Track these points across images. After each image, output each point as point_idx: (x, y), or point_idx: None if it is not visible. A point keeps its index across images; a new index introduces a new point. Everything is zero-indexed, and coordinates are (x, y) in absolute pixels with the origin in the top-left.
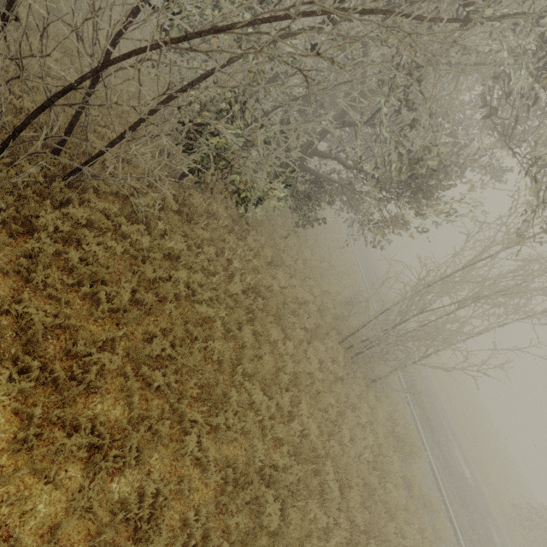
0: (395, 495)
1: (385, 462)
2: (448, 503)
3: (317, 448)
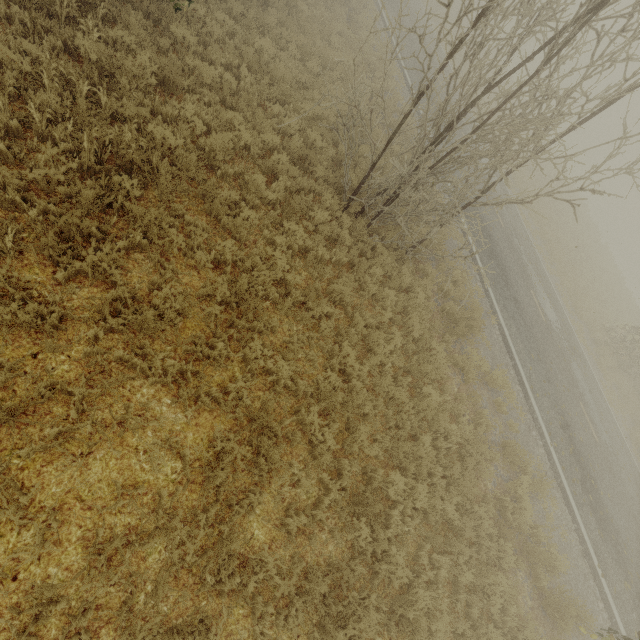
0: (435, 398)
1: (421, 363)
2: (519, 366)
3: (299, 389)
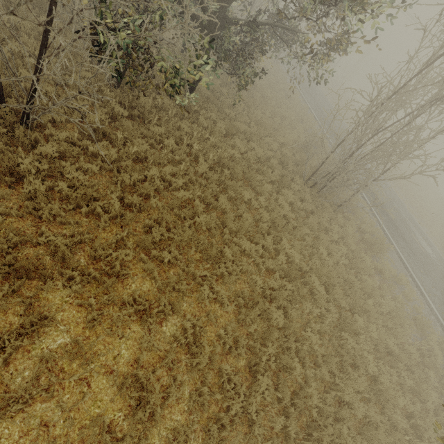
0: (370, 282)
1: (359, 262)
2: (414, 276)
3: (302, 267)
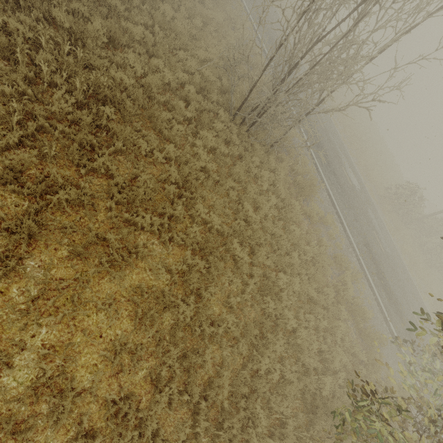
0: (297, 232)
1: (288, 212)
2: (339, 212)
3: (224, 231)
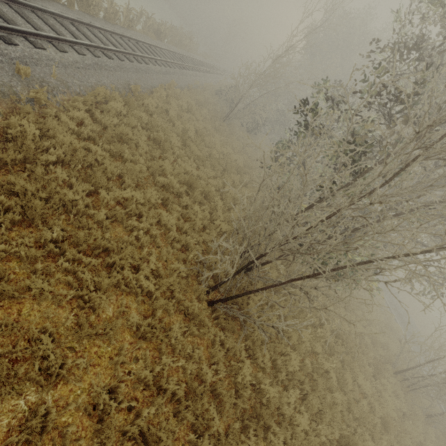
0: None
1: None
2: None
3: None
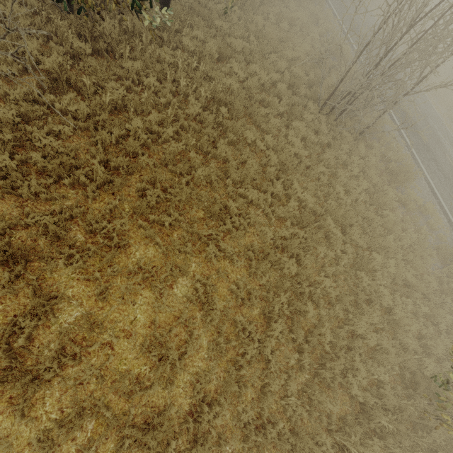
0: (391, 216)
1: (381, 197)
2: (443, 203)
3: (317, 210)
